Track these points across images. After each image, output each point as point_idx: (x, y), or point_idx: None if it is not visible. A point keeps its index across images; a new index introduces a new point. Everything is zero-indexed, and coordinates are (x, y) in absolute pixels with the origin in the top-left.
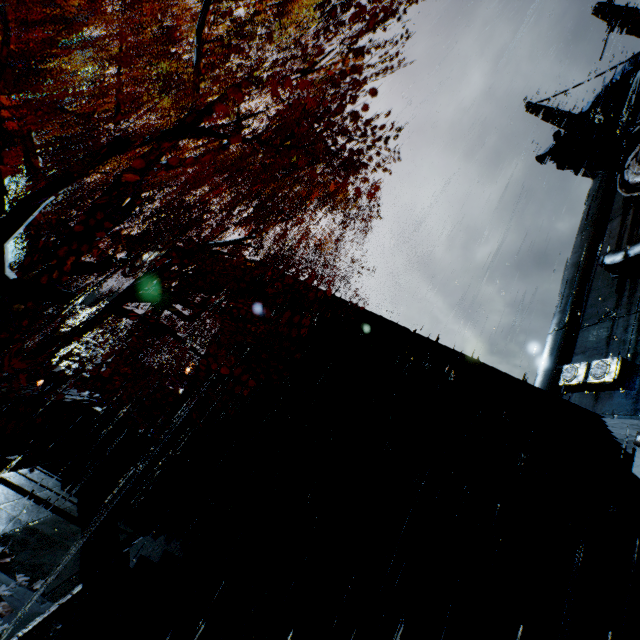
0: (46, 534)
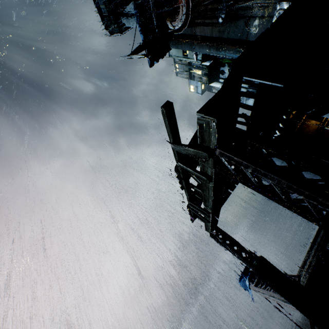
0: None
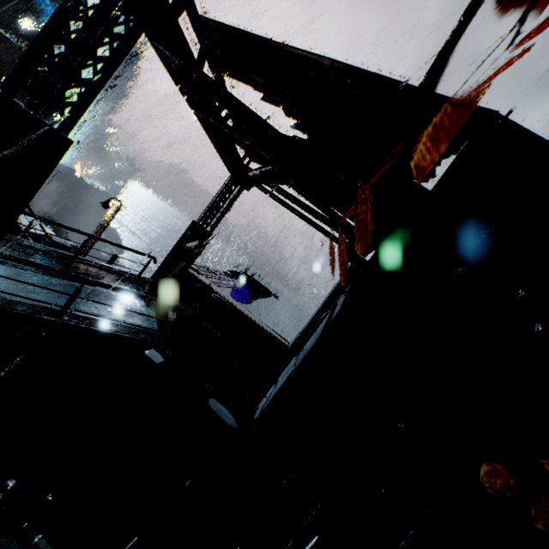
0: None
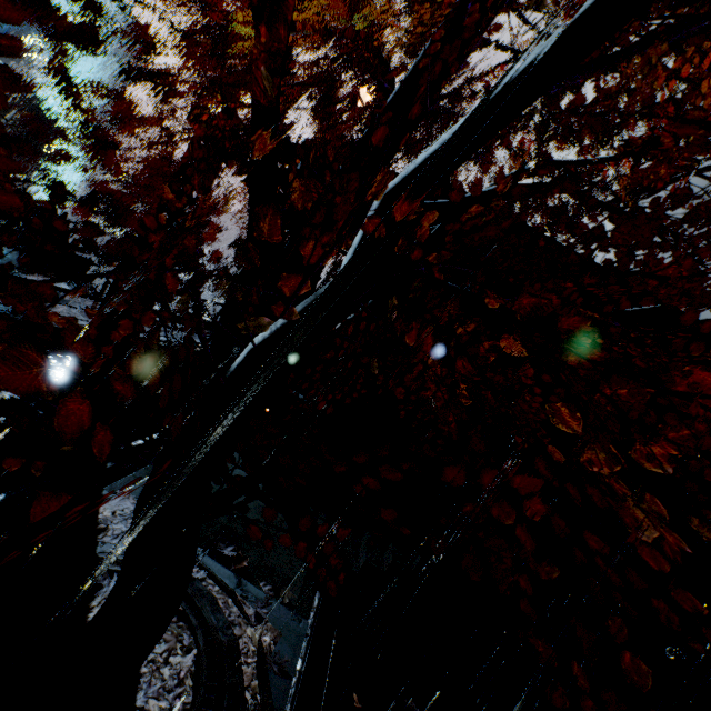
0: (258, 525)
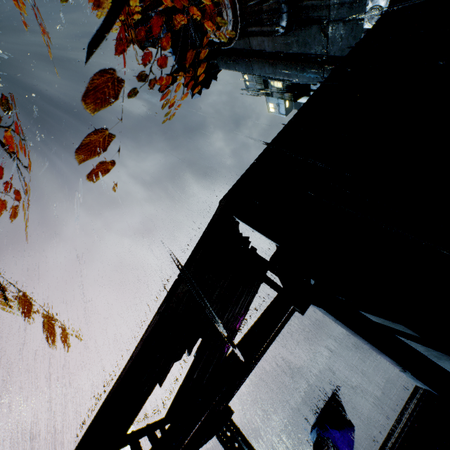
0: None
